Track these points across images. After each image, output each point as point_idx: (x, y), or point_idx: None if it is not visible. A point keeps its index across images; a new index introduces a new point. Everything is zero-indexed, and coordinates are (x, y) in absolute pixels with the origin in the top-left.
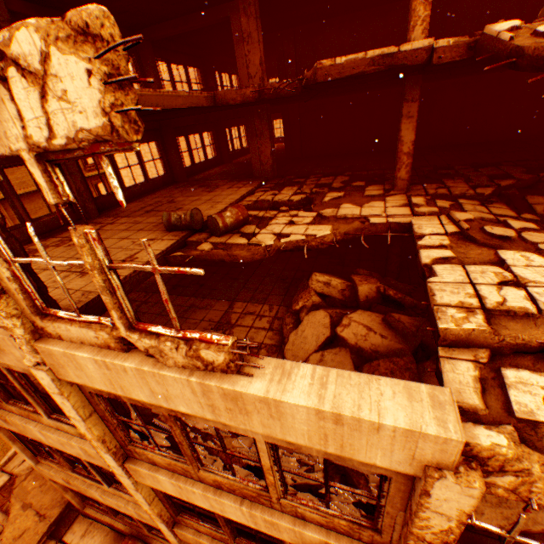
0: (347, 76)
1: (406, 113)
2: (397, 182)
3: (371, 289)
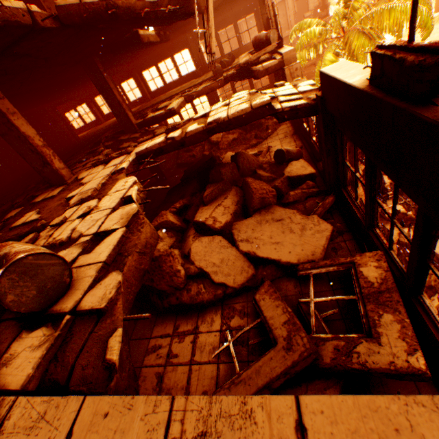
0: None
1: (7, 110)
2: (62, 172)
3: (172, 215)
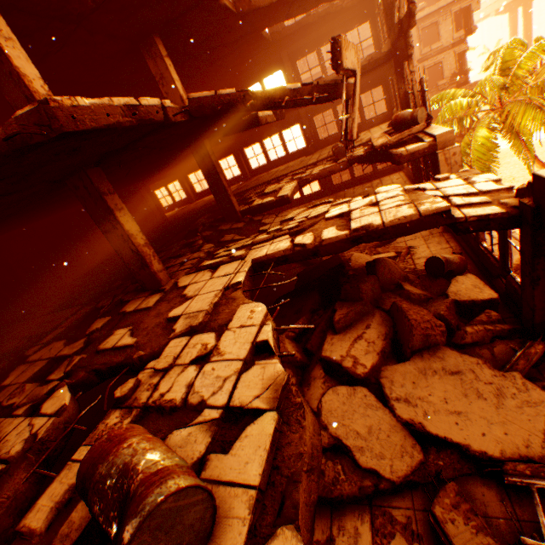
0: (106, 124)
1: (115, 206)
2: (159, 275)
3: (289, 342)
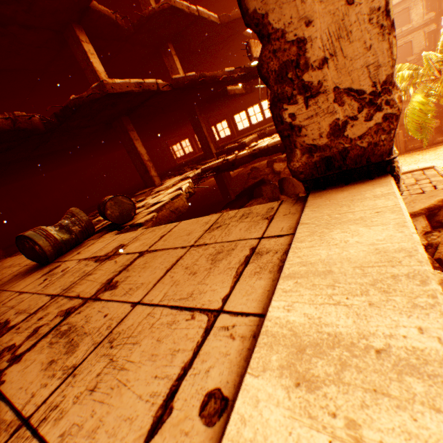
0: (126, 91)
1: (134, 137)
2: (154, 178)
3: None
